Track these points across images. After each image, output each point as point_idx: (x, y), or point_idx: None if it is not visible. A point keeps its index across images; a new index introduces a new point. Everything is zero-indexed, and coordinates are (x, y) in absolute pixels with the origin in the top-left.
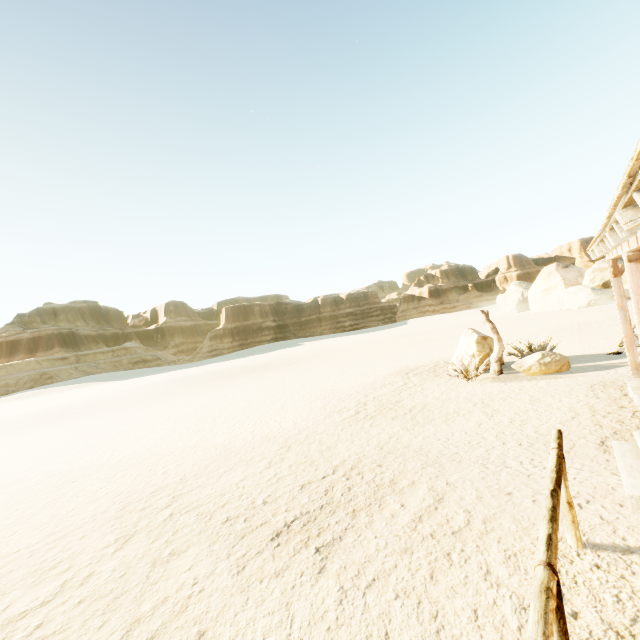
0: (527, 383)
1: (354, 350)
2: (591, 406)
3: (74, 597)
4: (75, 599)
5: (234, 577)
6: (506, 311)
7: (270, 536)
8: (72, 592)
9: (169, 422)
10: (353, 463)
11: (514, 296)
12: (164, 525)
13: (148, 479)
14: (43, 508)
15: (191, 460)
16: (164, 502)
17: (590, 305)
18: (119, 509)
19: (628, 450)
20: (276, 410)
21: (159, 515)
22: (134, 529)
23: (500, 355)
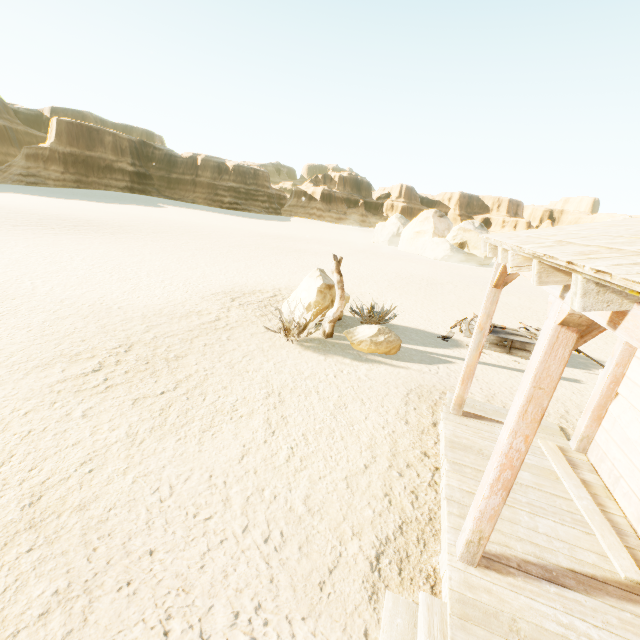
0: (348, 365)
1: (210, 238)
2: (395, 441)
3: None
4: None
5: None
6: (379, 241)
7: None
8: None
9: None
10: None
11: (391, 228)
12: None
13: None
14: None
15: None
16: None
17: (443, 259)
18: None
19: (400, 639)
20: None
21: None
22: None
23: (337, 315)
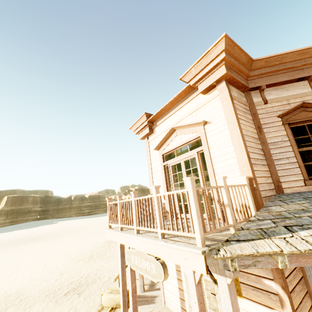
0: None
1: (89, 229)
2: None
3: None
4: None
5: (55, 303)
6: None
7: (63, 295)
8: None
9: None
10: (88, 274)
11: None
12: (20, 302)
13: None
14: None
15: (16, 285)
16: (14, 298)
17: None
18: None
19: None
20: (52, 261)
21: (15, 301)
22: (7, 306)
23: None
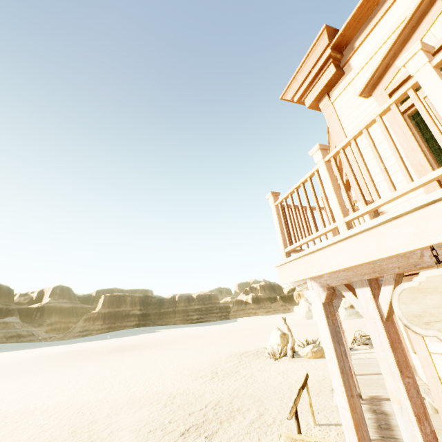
0: (306, 362)
1: (202, 338)
2: None
3: None
4: None
5: None
6: (300, 318)
7: (179, 434)
8: None
9: (72, 384)
10: (216, 402)
11: (304, 308)
12: (110, 436)
13: (81, 417)
14: (4, 437)
15: (107, 405)
16: (102, 427)
17: (345, 318)
18: (70, 432)
19: None
20: (157, 376)
21: (103, 432)
22: (90, 440)
23: (292, 345)
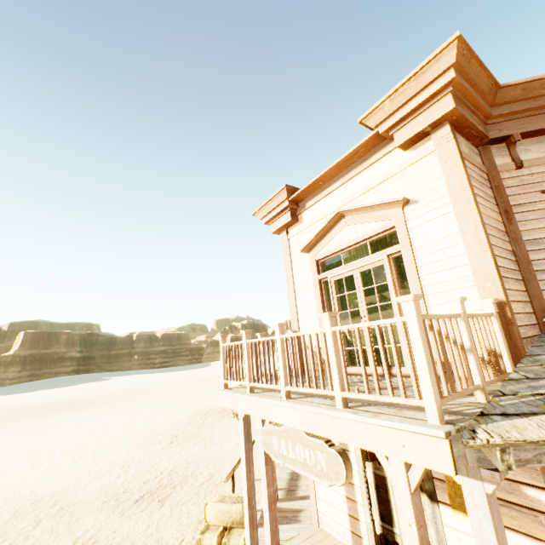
0: None
1: (165, 391)
2: None
3: (26, 544)
4: (28, 544)
5: (121, 516)
6: None
7: (134, 502)
8: (22, 543)
9: None
10: (172, 468)
11: None
12: (61, 512)
13: (19, 497)
14: None
15: (51, 482)
16: (49, 504)
17: None
18: (12, 514)
19: None
20: (108, 444)
21: (52, 510)
22: (38, 518)
23: None
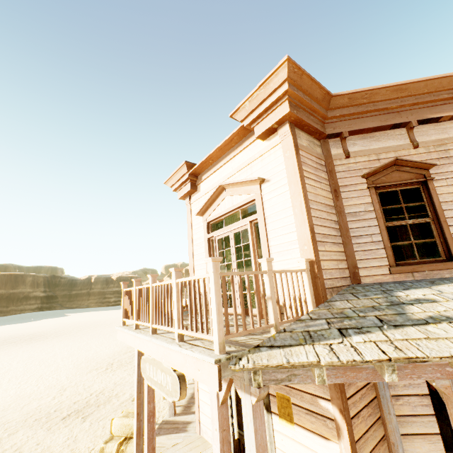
0: None
1: (113, 325)
2: None
3: None
4: None
5: (47, 431)
6: None
7: (61, 419)
8: None
9: None
10: (101, 391)
11: None
12: None
13: None
14: None
15: None
16: None
17: None
18: None
19: None
20: (52, 371)
21: None
22: None
23: None
